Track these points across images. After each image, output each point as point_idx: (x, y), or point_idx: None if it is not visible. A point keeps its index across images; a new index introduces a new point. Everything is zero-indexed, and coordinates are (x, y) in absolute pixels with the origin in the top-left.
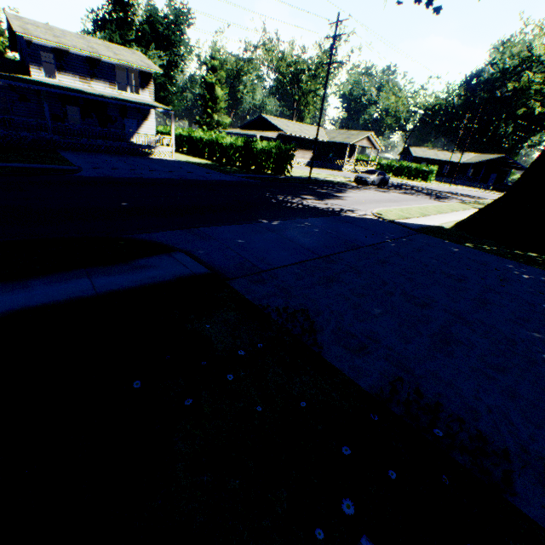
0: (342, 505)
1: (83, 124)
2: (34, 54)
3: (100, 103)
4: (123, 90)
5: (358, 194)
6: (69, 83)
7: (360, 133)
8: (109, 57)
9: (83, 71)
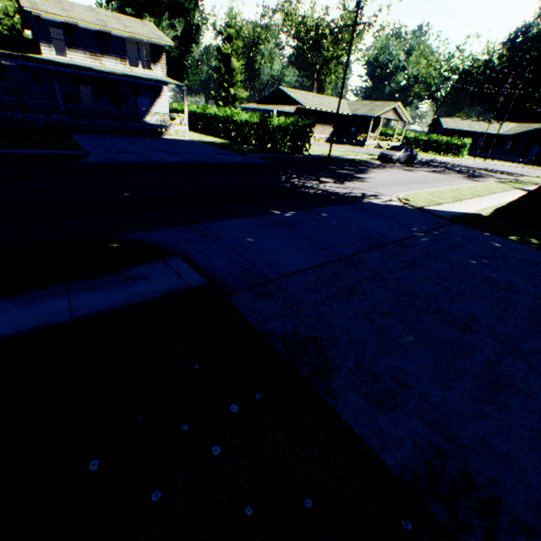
0: None
1: (95, 104)
2: (43, 30)
3: (112, 81)
4: (135, 66)
5: (382, 174)
6: (80, 60)
7: (386, 104)
8: (118, 30)
9: (94, 47)
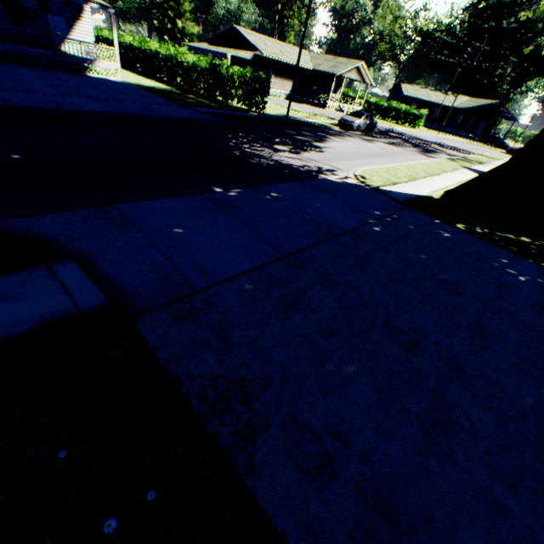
0: None
1: None
2: None
3: None
4: None
5: (341, 144)
6: None
7: (350, 61)
8: None
9: None
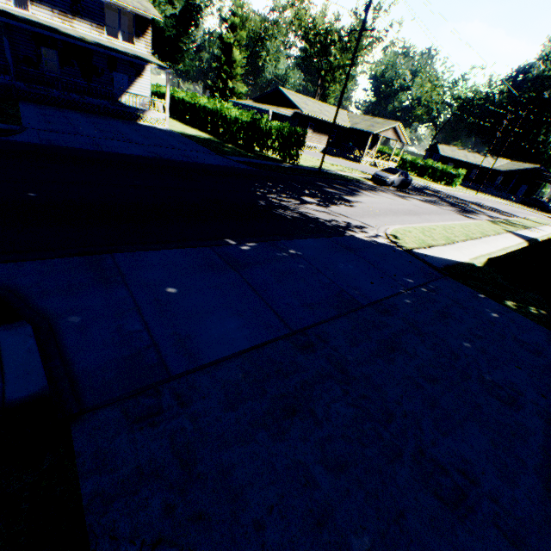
0: None
1: (61, 73)
2: None
3: (84, 49)
4: (117, 37)
5: (373, 199)
6: (45, 18)
7: (386, 122)
8: None
9: (64, 6)
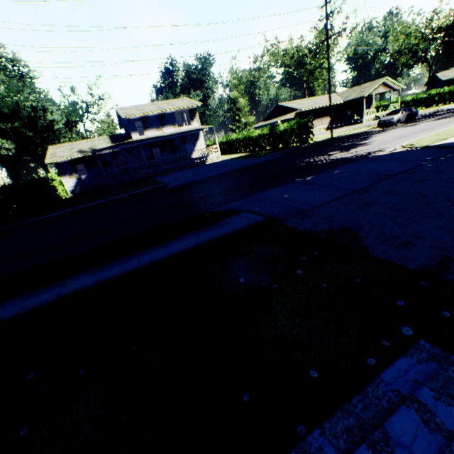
0: (402, 330)
1: (162, 157)
2: (132, 125)
3: (170, 140)
4: (180, 127)
5: (384, 136)
6: (151, 134)
7: (373, 82)
8: (170, 109)
9: (157, 124)
